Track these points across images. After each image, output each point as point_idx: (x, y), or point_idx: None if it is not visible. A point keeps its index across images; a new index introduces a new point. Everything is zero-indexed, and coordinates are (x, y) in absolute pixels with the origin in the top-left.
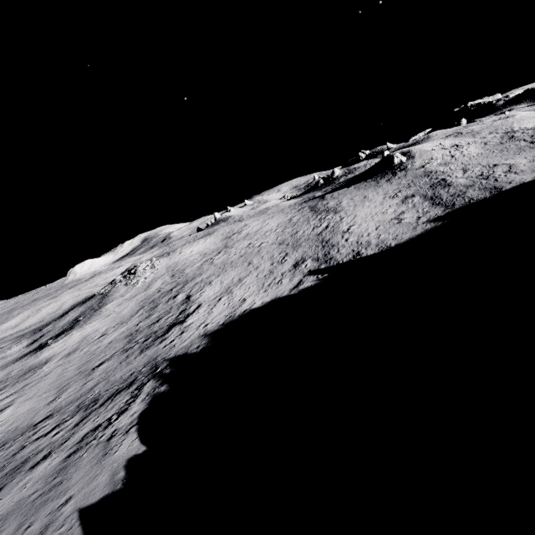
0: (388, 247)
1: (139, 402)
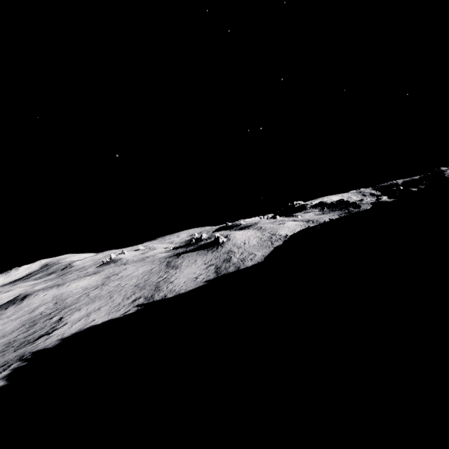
0: (179, 293)
1: (7, 370)
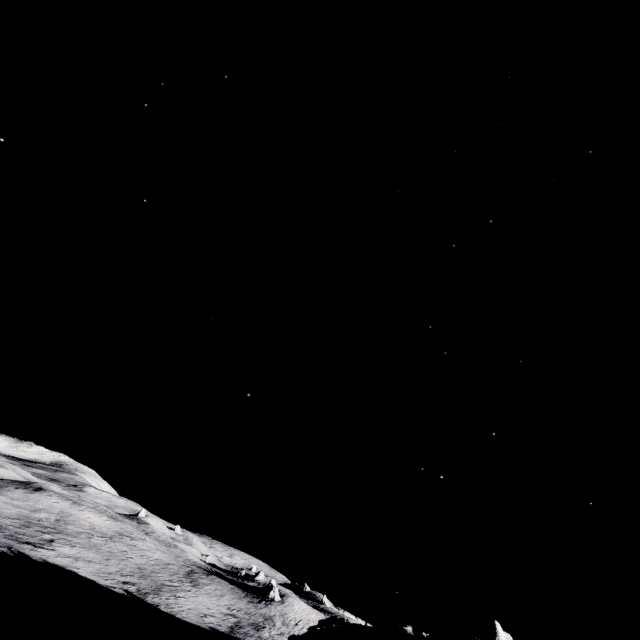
0: (173, 614)
1: None
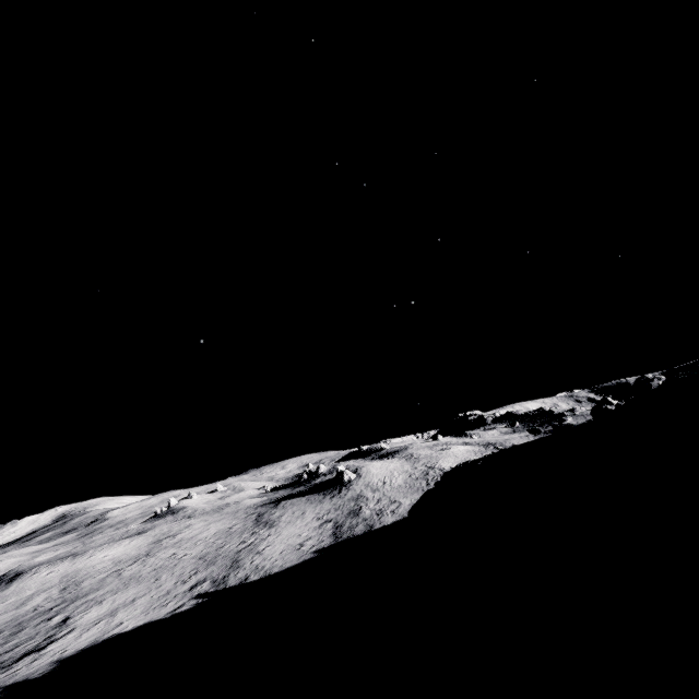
0: (269, 574)
1: None
